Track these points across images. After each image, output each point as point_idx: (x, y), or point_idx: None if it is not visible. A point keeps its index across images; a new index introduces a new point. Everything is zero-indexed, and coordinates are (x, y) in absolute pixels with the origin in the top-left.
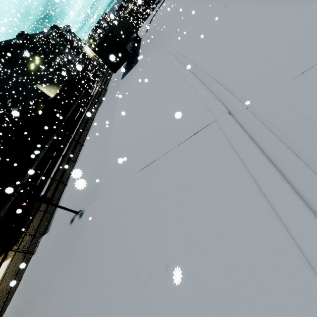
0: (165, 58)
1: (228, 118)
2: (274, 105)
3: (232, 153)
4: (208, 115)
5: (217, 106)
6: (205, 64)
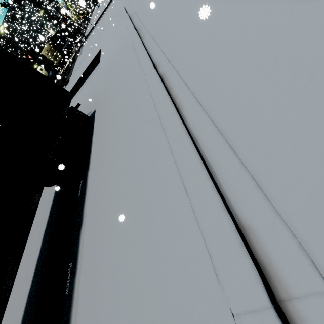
0: None
1: None
2: None
3: None
4: None
5: None
6: None
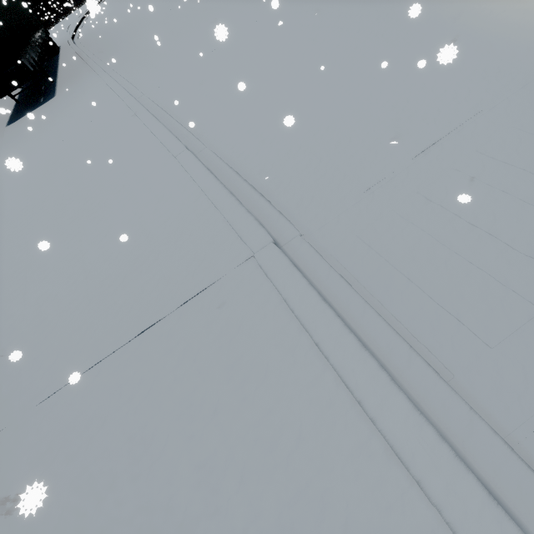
0: (124, 104)
1: (276, 254)
2: (342, 235)
3: (296, 329)
4: (237, 243)
5: (252, 228)
6: (212, 138)
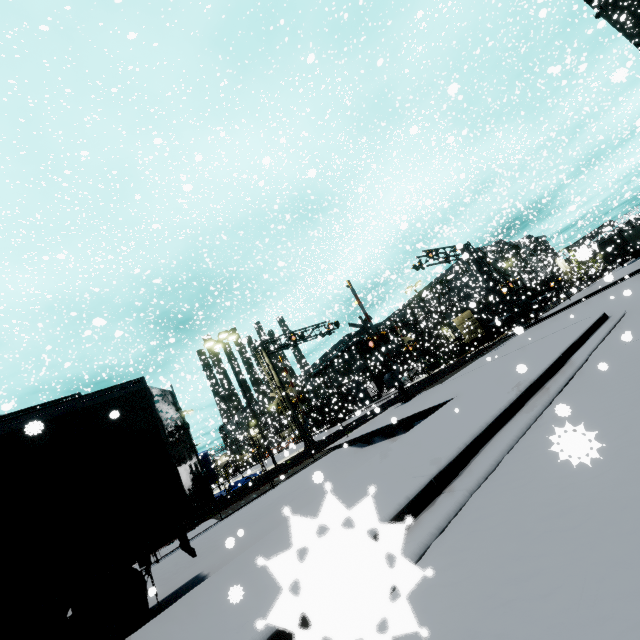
0: None
1: None
2: None
3: None
4: None
5: None
6: None
